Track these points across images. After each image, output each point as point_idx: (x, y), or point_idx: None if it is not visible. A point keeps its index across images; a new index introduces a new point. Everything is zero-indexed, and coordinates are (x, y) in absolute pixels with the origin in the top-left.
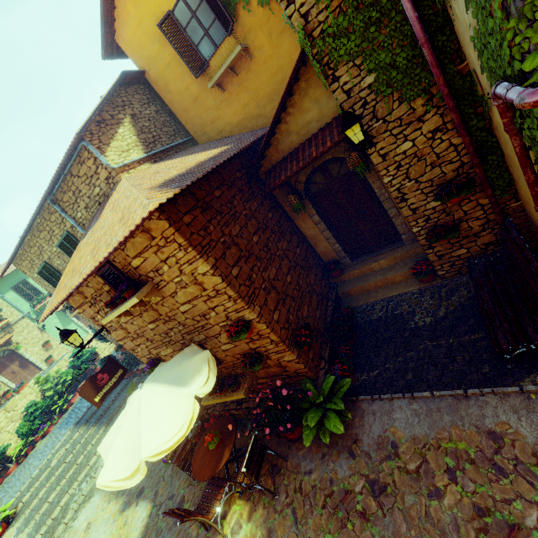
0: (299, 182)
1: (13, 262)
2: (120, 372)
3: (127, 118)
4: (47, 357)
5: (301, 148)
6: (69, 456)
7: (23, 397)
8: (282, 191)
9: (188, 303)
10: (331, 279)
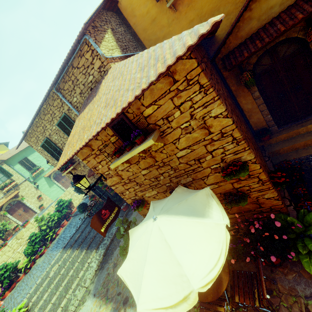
0: (249, 64)
1: (25, 139)
2: (116, 209)
3: (109, 30)
4: (40, 205)
5: (261, 30)
6: (62, 270)
7: (27, 230)
8: (231, 73)
9: (187, 148)
10: (259, 143)
